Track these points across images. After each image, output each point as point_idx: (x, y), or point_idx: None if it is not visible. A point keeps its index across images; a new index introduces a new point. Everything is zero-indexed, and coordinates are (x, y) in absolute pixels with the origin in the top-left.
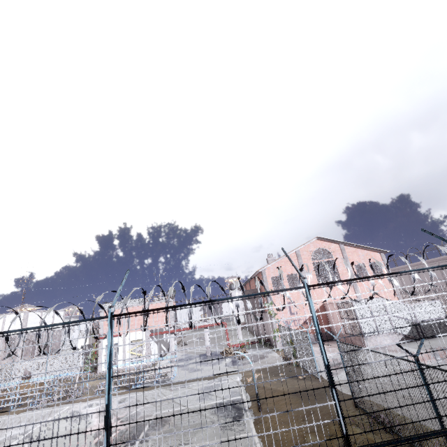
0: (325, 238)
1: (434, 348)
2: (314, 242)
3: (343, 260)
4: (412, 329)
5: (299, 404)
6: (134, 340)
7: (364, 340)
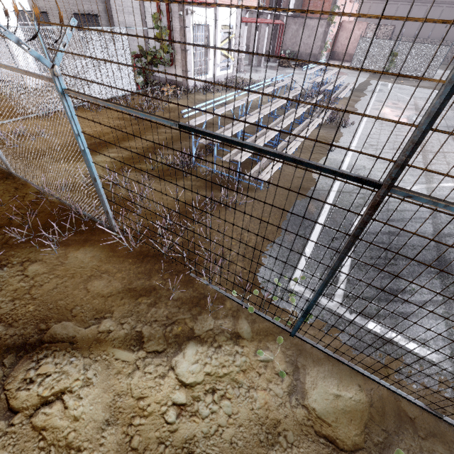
0: None
1: None
2: None
3: None
4: None
5: None
6: (222, 25)
7: None
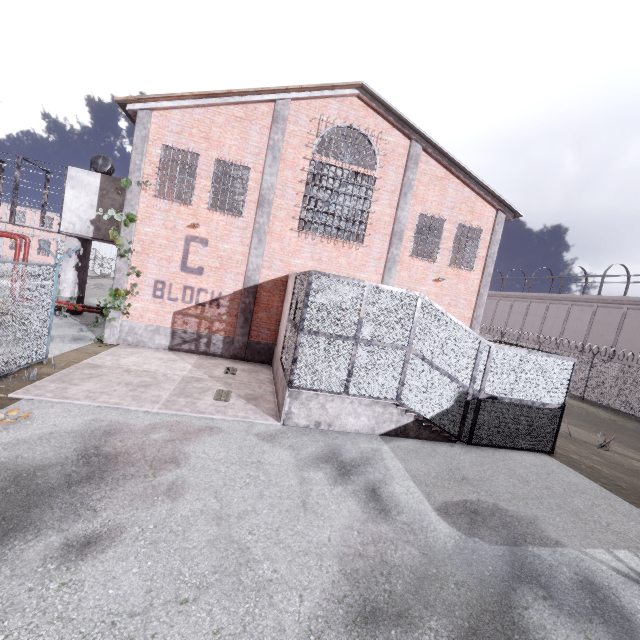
0: (381, 101)
1: (476, 512)
2: (347, 100)
3: (397, 189)
4: (453, 409)
5: None
6: None
7: (286, 396)
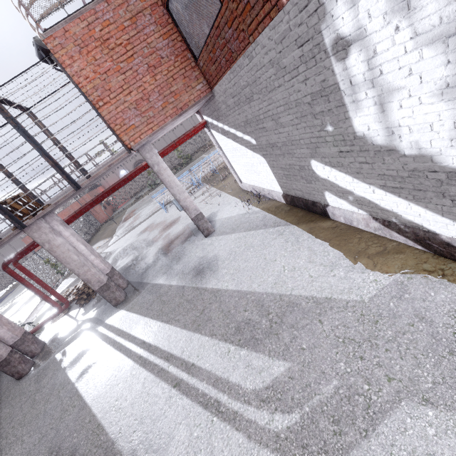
0: None
1: None
2: None
3: None
4: None
5: (102, 236)
6: None
7: None
